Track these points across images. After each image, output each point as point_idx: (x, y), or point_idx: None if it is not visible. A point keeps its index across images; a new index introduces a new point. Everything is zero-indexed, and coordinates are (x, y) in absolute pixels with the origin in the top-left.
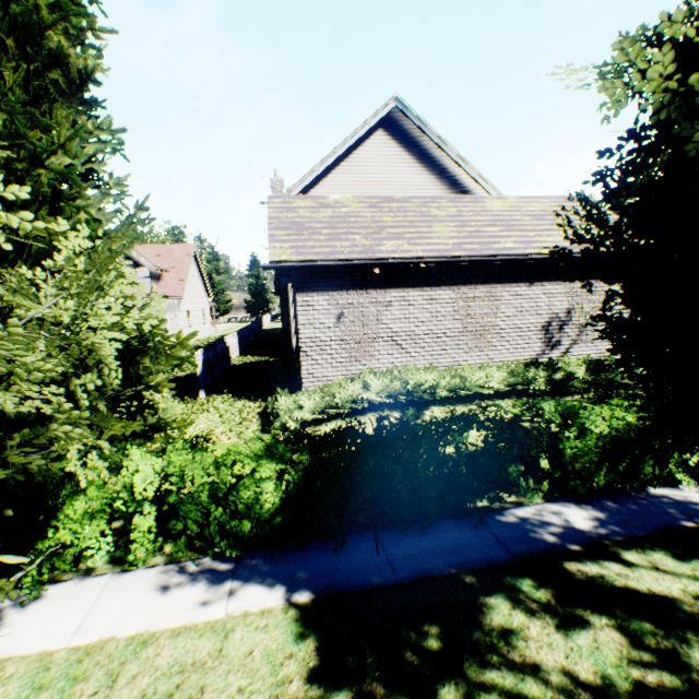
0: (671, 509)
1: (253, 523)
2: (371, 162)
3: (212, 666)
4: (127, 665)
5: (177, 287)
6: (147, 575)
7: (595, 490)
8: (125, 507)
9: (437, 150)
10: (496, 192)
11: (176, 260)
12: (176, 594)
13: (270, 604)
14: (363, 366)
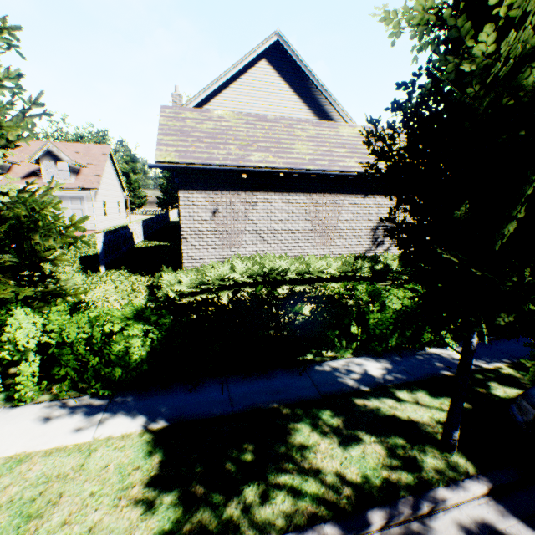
0: (437, 363)
1: (124, 370)
2: (256, 87)
3: (73, 477)
4: (1, 478)
5: (94, 181)
6: (34, 409)
7: (389, 349)
8: (9, 356)
9: (309, 82)
10: (352, 122)
11: (93, 158)
12: (55, 424)
13: (130, 430)
14: (232, 252)
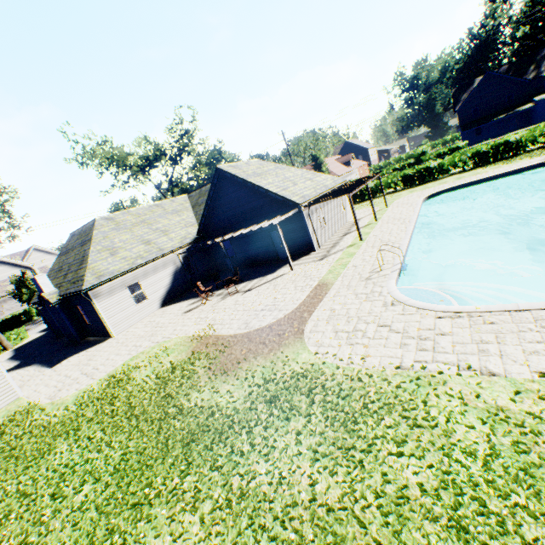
0: None
1: None
2: None
3: None
4: None
5: None
6: None
7: None
8: None
9: (5, 259)
10: (31, 263)
11: None
12: None
13: None
14: (4, 316)
